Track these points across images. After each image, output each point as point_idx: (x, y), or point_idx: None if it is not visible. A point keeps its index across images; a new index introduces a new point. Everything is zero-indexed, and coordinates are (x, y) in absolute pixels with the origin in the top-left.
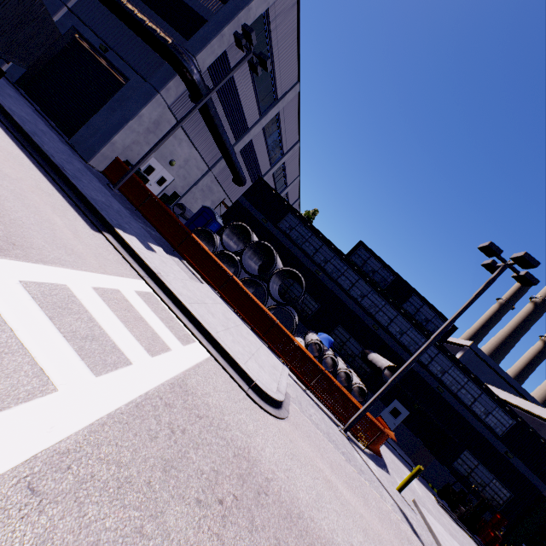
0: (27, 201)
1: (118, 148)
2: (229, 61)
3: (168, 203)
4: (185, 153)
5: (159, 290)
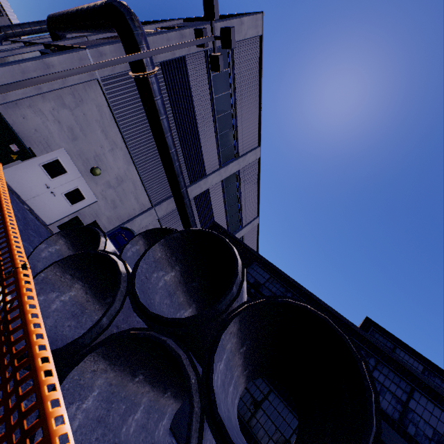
0: None
1: None
2: (188, 77)
3: None
4: (119, 167)
5: None
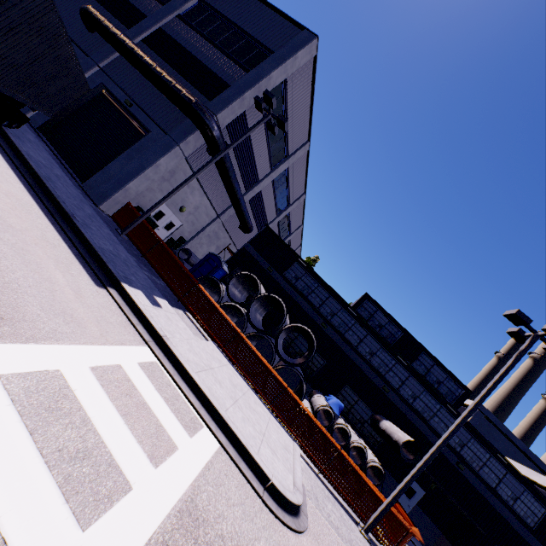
0: (28, 256)
1: (131, 194)
2: (247, 121)
3: (173, 247)
4: (196, 200)
5: (164, 357)
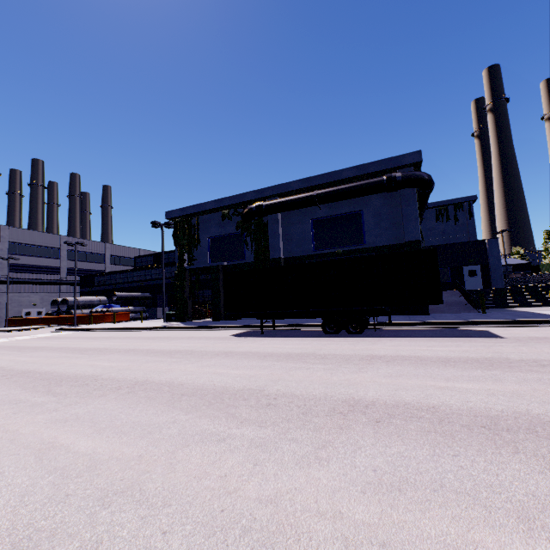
0: None
1: (4, 316)
2: (15, 263)
3: None
4: (37, 297)
5: None
